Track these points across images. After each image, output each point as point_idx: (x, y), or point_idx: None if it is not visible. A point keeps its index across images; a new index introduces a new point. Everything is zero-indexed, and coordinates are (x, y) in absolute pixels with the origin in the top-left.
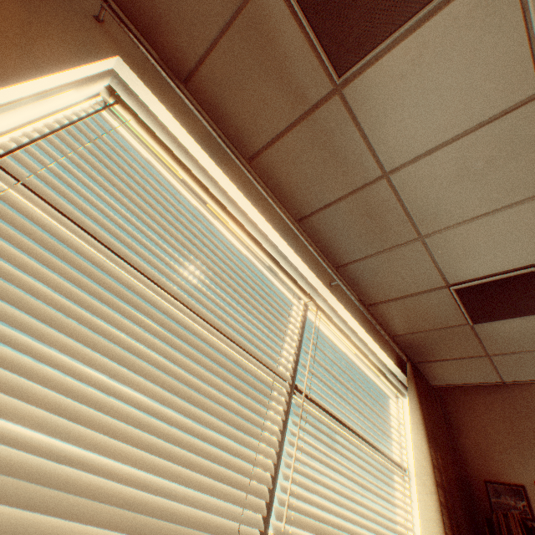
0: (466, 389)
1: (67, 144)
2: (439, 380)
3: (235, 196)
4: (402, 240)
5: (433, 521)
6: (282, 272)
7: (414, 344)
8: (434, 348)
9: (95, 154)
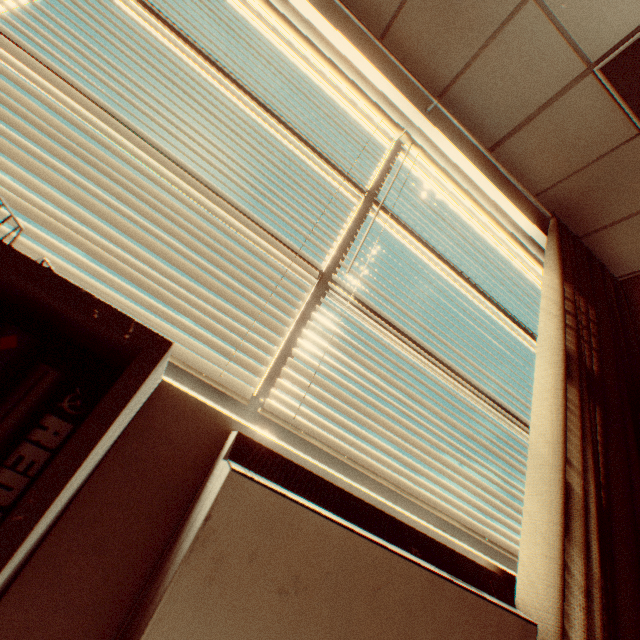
0: None
1: None
2: (621, 267)
3: (300, 8)
4: (507, 10)
5: (551, 338)
6: (364, 97)
7: (567, 204)
8: (598, 201)
9: None
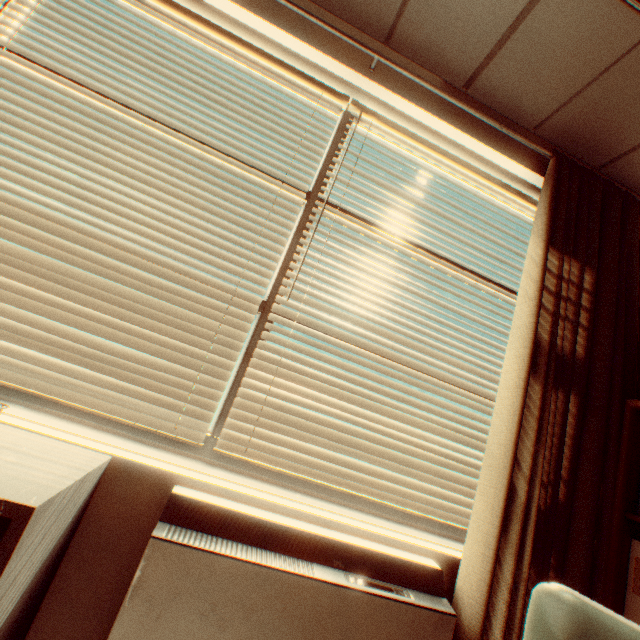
0: None
1: (27, 7)
2: None
3: None
4: None
5: (523, 326)
6: (295, 75)
7: (576, 131)
8: (617, 121)
9: (51, 7)
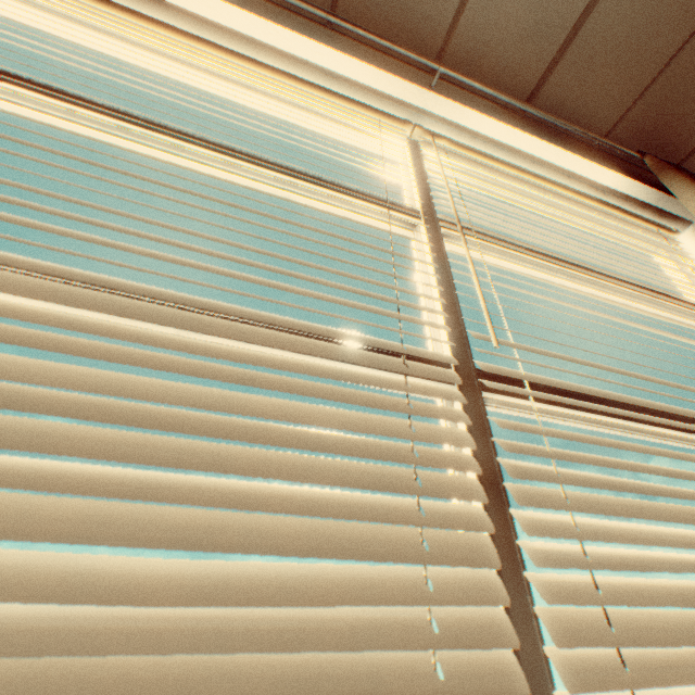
0: None
1: None
2: None
3: (206, 12)
4: None
5: None
6: (343, 99)
7: (643, 136)
8: (684, 115)
9: None
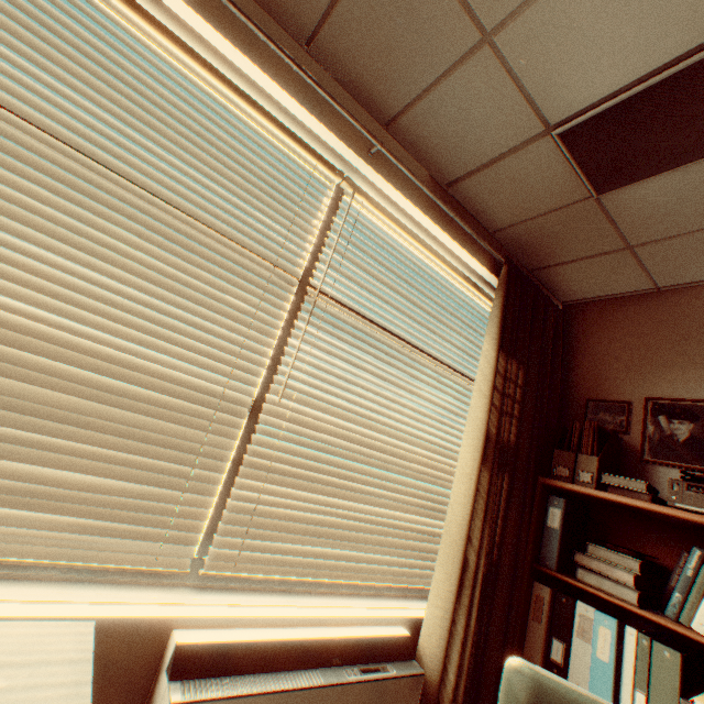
0: (605, 303)
1: None
2: (568, 295)
3: (180, 12)
4: (460, 51)
5: (478, 420)
6: (290, 138)
7: (523, 243)
8: (551, 245)
9: None
